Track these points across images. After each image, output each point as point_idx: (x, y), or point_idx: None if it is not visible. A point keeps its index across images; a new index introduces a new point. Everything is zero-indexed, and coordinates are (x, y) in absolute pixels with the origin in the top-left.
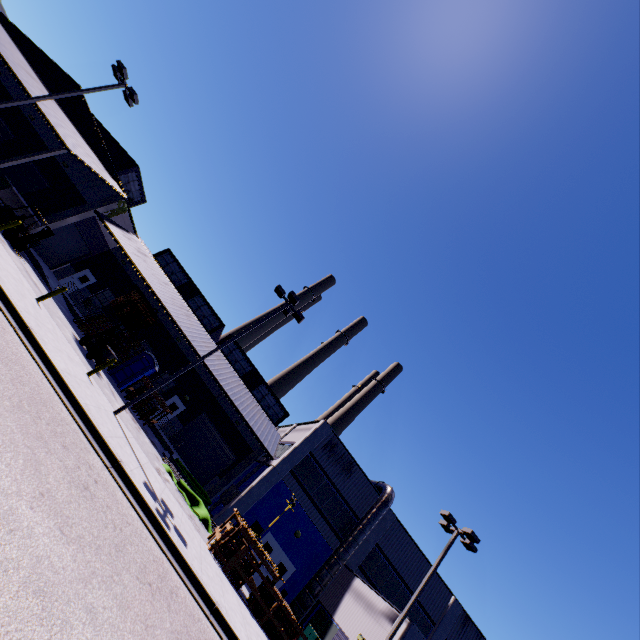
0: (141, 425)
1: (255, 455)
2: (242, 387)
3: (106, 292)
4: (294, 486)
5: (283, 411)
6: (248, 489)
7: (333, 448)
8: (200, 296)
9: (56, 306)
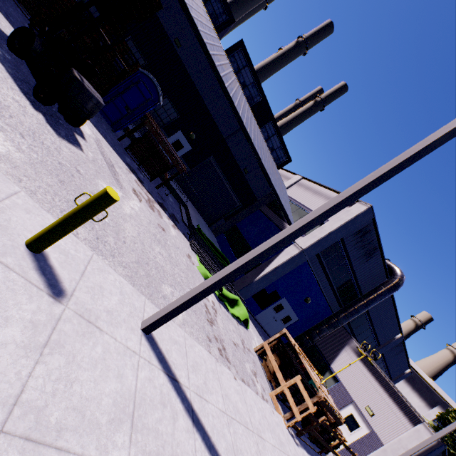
0: (155, 194)
1: (259, 205)
2: (258, 132)
3: None
4: (315, 266)
5: (286, 156)
6: (273, 268)
7: (365, 234)
8: None
9: None
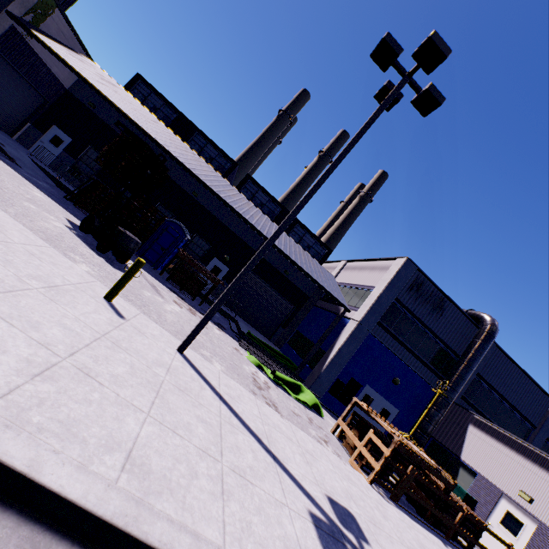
0: (198, 309)
1: (312, 301)
2: (283, 234)
3: (89, 152)
4: (383, 337)
5: (324, 249)
6: (336, 351)
7: (419, 288)
8: (198, 133)
9: (25, 183)
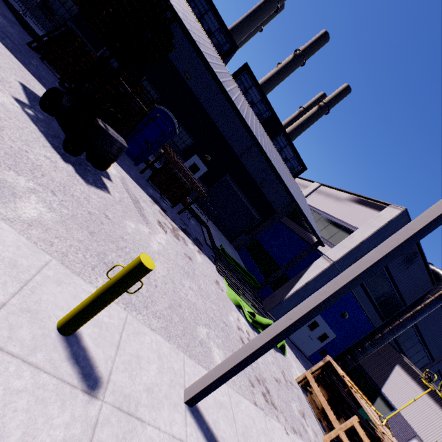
0: (178, 221)
1: (279, 216)
2: (271, 146)
3: None
4: None
5: (300, 165)
6: (303, 284)
7: None
8: None
9: None
